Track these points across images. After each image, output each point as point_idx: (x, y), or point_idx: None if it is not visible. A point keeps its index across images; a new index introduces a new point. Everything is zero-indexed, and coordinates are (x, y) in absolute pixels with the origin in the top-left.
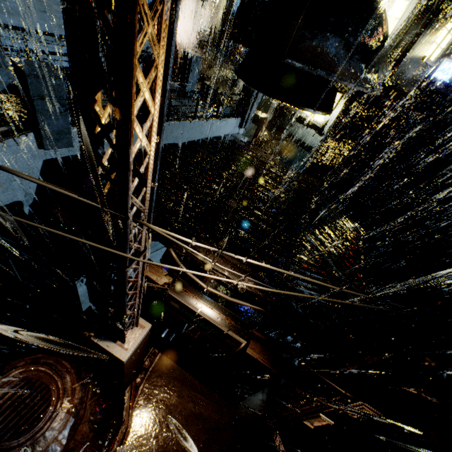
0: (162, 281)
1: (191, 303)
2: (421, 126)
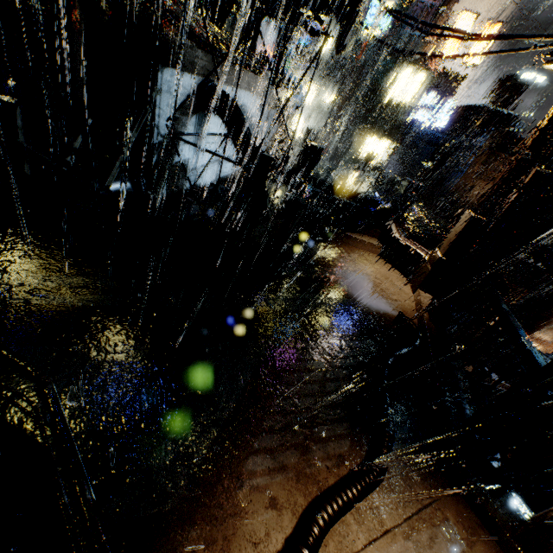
0: None
1: None
2: None
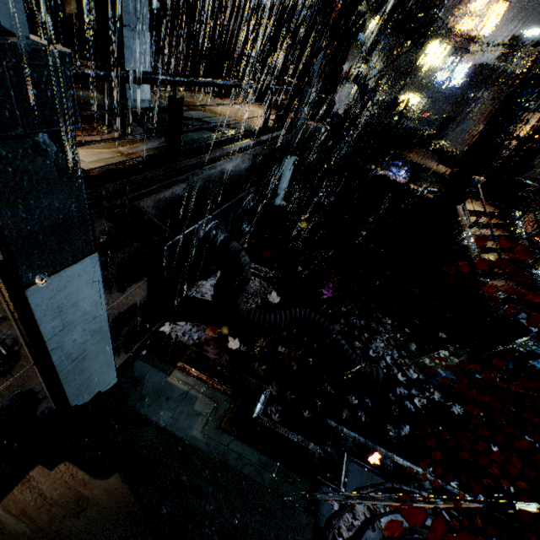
0: None
1: None
2: None
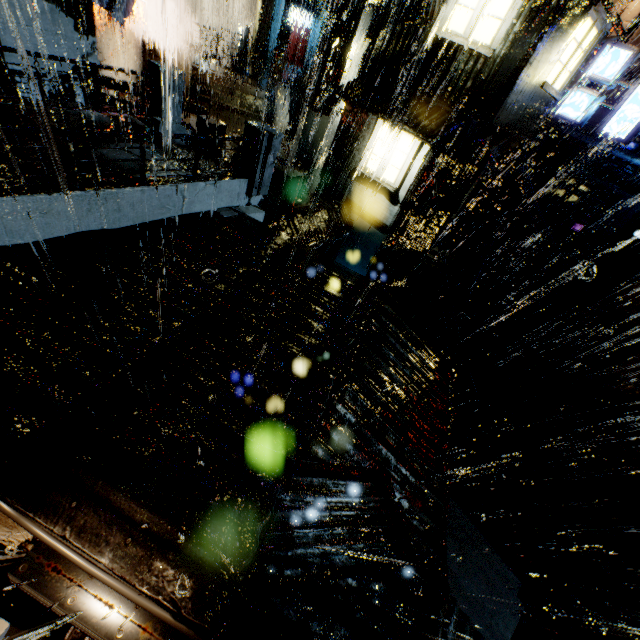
0: (17, 539)
1: (61, 601)
2: (548, 186)
